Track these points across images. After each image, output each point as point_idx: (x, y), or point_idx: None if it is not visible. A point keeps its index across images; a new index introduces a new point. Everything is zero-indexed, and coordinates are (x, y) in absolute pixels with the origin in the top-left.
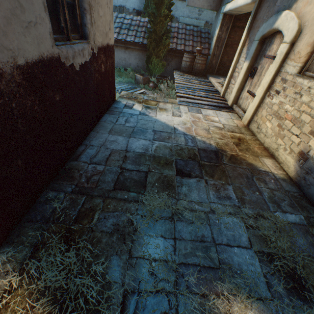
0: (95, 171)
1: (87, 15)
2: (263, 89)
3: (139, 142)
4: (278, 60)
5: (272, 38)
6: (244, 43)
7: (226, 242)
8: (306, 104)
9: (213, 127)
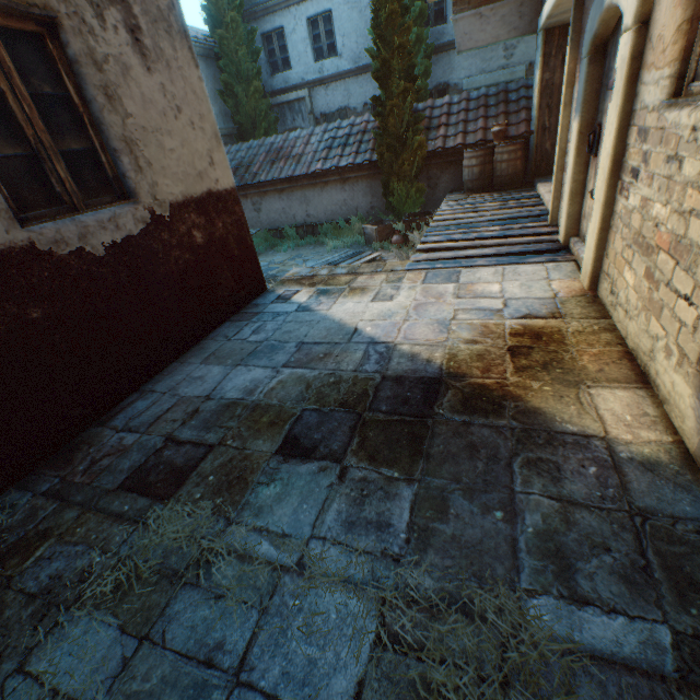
0: (116, 447)
1: (123, 159)
2: (603, 177)
3: (247, 375)
4: (619, 83)
5: (616, 32)
6: (573, 77)
7: (272, 683)
8: (694, 186)
9: (469, 313)
